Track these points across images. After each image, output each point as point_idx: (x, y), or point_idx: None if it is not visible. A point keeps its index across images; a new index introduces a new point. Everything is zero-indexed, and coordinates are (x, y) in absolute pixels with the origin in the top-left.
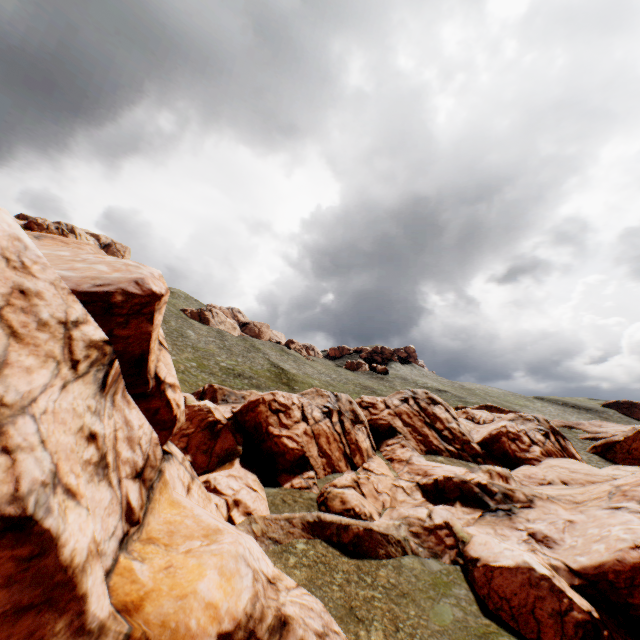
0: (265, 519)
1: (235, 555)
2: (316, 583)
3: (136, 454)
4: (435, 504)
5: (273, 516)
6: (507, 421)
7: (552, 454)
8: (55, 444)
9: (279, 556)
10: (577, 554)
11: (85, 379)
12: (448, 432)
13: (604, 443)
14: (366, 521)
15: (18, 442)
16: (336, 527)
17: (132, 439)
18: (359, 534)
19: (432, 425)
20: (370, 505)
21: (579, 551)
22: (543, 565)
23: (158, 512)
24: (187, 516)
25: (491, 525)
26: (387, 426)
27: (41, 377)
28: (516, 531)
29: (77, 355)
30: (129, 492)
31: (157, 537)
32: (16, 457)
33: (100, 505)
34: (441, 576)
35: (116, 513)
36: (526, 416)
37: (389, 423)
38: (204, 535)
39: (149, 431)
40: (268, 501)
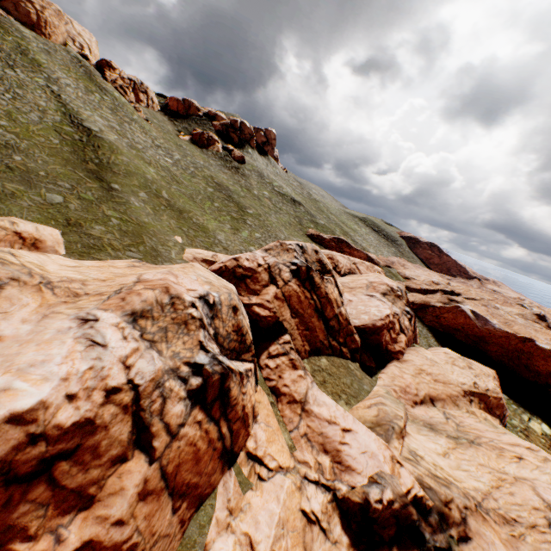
0: None
1: None
2: None
3: None
4: None
5: None
6: (381, 295)
7: (410, 341)
8: None
9: None
10: None
11: None
12: (336, 322)
13: (422, 304)
14: None
15: None
16: None
17: None
18: None
19: (322, 313)
20: None
21: None
22: None
23: None
24: None
25: None
26: (273, 322)
27: None
28: None
29: None
30: None
31: None
32: None
33: None
34: None
35: None
36: (397, 292)
37: (275, 316)
38: None
39: None
40: None
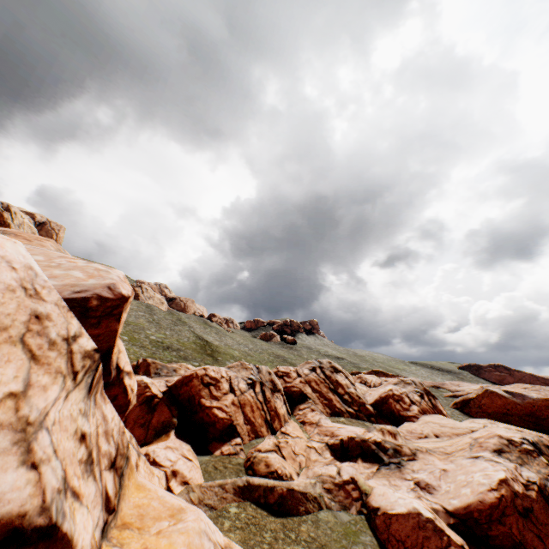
0: (201, 487)
1: (199, 531)
2: (249, 544)
3: (111, 445)
4: (342, 461)
5: (208, 484)
6: (392, 385)
7: (426, 411)
8: (63, 451)
9: (215, 521)
10: (451, 498)
11: (80, 386)
12: (348, 396)
13: (462, 400)
14: (287, 481)
15: (40, 456)
16: (263, 489)
17: (108, 432)
18: (283, 494)
19: (335, 390)
20: (290, 466)
21: (452, 495)
22: (427, 509)
23: (128, 497)
24: (153, 498)
25: (386, 477)
26: (299, 393)
27: (53, 392)
28: (405, 481)
29: (77, 367)
30: (107, 482)
31: (130, 522)
32: (41, 470)
33: (88, 499)
34: (350, 526)
35: (99, 504)
36: (406, 380)
37: (301, 390)
38: (170, 515)
39: (118, 421)
40: (201, 469)
